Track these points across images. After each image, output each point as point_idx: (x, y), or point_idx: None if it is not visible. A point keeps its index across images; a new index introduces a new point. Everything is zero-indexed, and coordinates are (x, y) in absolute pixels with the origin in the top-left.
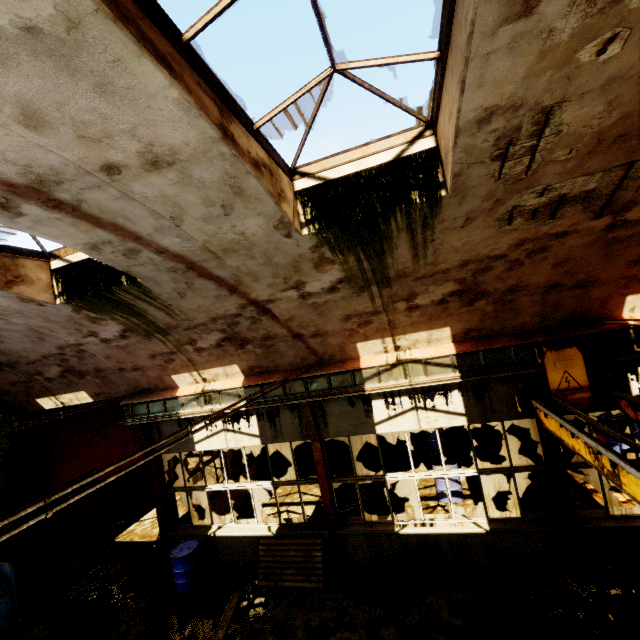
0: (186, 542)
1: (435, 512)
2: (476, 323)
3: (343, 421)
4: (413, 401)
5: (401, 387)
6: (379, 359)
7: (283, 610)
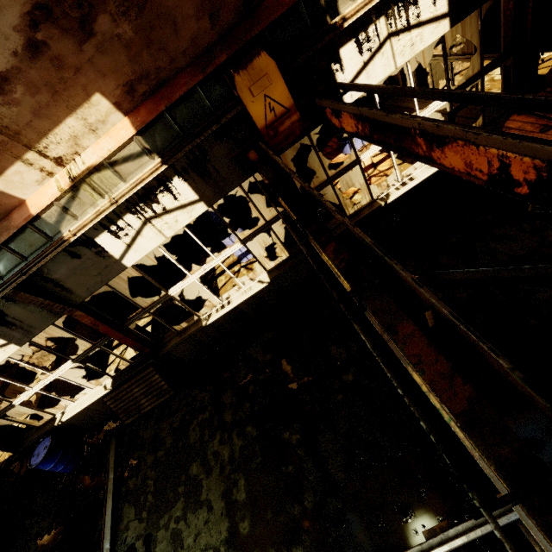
0: (40, 445)
1: (240, 275)
2: (130, 68)
3: (84, 277)
4: (139, 215)
5: (106, 212)
6: (49, 190)
7: (152, 430)
